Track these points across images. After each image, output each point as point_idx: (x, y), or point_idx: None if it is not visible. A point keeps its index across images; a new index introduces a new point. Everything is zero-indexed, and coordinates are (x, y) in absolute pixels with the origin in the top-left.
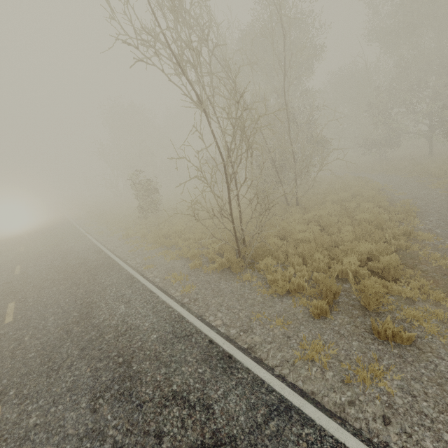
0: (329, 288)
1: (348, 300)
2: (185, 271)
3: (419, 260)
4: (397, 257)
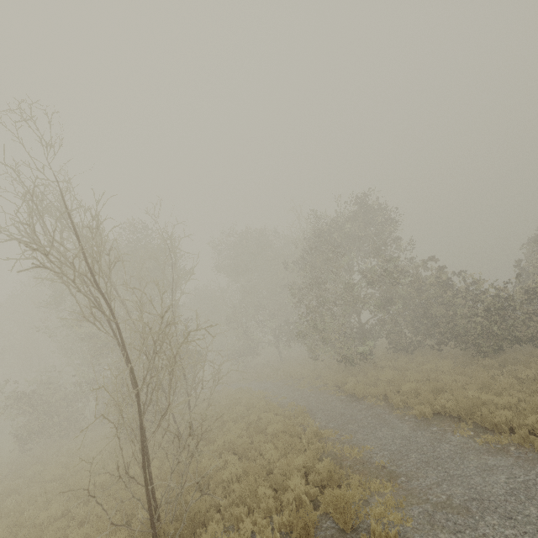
0: (307, 523)
1: (324, 532)
2: None
3: (339, 457)
4: (329, 459)
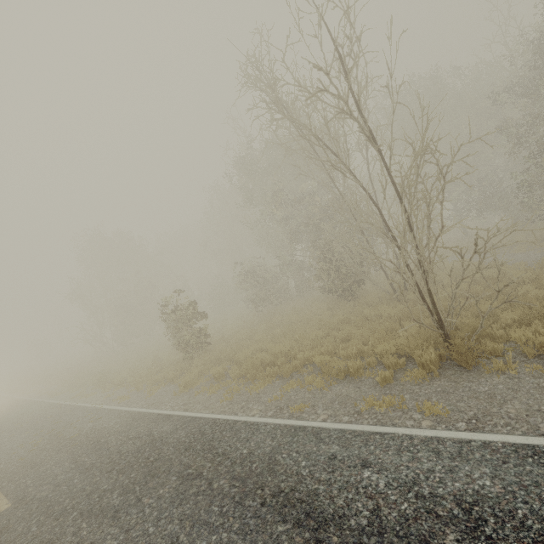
0: None
1: None
2: (375, 393)
3: None
4: None
